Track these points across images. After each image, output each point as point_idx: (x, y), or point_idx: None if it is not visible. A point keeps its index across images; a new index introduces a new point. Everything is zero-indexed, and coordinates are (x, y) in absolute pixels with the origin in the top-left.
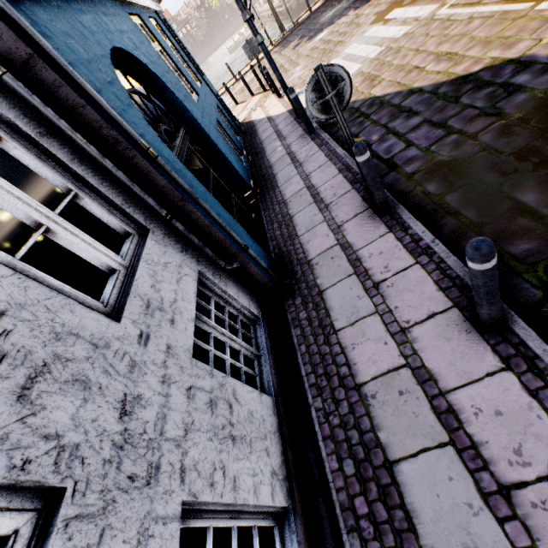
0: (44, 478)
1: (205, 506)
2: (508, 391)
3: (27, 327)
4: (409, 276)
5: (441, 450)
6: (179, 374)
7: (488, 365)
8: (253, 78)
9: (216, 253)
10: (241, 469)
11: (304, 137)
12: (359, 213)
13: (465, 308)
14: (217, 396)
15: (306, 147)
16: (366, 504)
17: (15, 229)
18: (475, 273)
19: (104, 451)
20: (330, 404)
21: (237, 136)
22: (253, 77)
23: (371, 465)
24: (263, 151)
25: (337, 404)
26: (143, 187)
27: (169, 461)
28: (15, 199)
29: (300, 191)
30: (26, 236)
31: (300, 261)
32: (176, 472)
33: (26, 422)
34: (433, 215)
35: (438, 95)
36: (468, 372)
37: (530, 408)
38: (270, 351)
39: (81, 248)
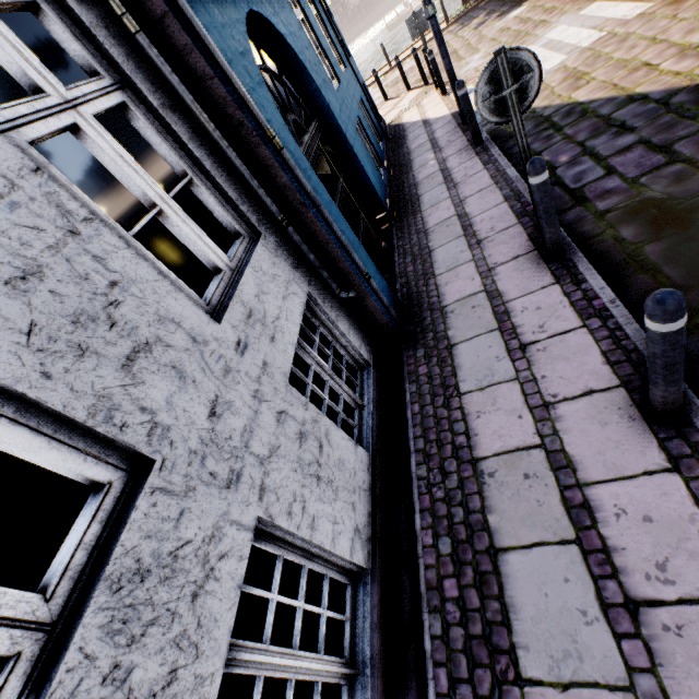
0: (138, 444)
1: (279, 532)
2: (667, 496)
3: (135, 303)
4: (570, 341)
5: (562, 548)
6: (272, 395)
7: (649, 462)
8: (414, 66)
9: (331, 276)
10: (321, 512)
11: (467, 150)
12: (520, 255)
13: (635, 390)
14: (308, 430)
15: (467, 164)
16: (457, 588)
17: (121, 215)
18: (653, 336)
19: (191, 441)
20: (437, 475)
21: (380, 142)
22: (414, 65)
23: (472, 548)
24: (409, 164)
25: (445, 476)
26: (261, 184)
27: (251, 475)
28: (134, 173)
29: (448, 219)
30: (131, 225)
31: (431, 306)
32: (256, 487)
33: (128, 390)
34: (622, 269)
35: (669, 106)
36: (620, 466)
37: (692, 520)
38: (375, 403)
39: (190, 239)
